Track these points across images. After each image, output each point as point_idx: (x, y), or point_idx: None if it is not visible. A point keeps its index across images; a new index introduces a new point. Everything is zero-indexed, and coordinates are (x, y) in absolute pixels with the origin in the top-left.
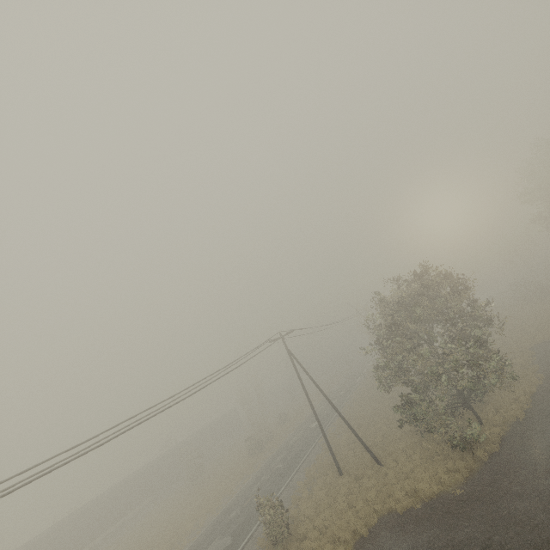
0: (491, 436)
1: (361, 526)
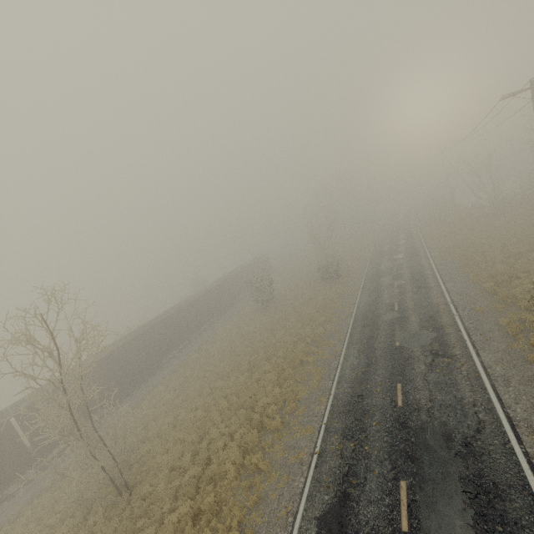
0: None
1: None
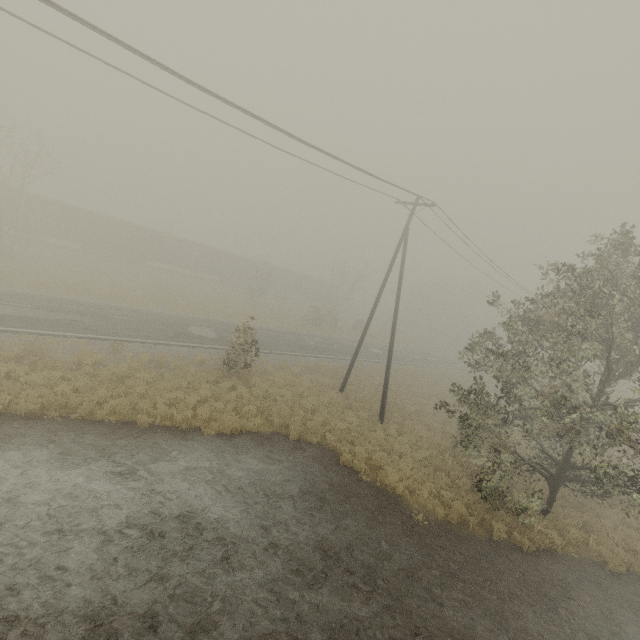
0: (538, 533)
1: (296, 429)
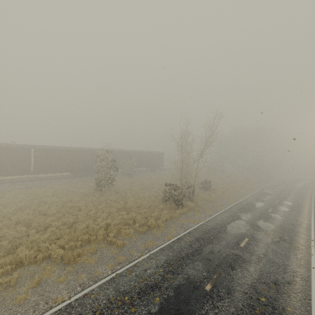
0: None
1: None
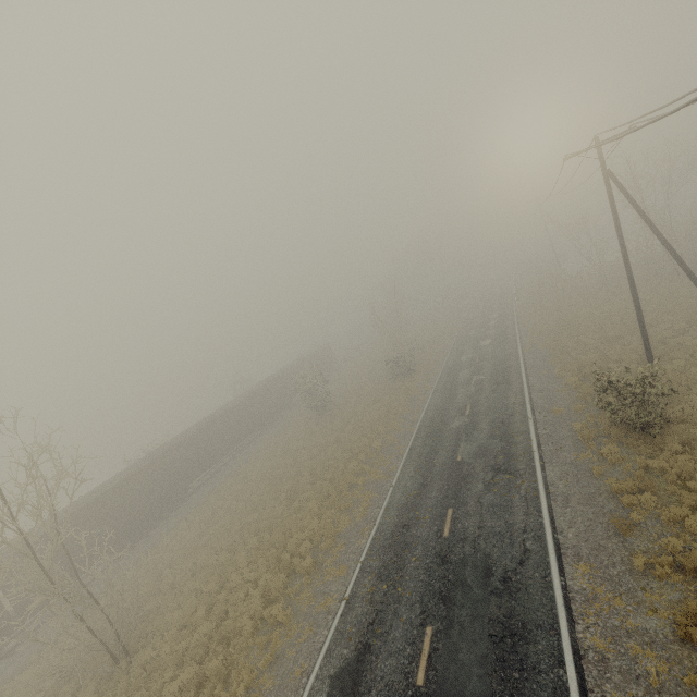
0: None
1: None
